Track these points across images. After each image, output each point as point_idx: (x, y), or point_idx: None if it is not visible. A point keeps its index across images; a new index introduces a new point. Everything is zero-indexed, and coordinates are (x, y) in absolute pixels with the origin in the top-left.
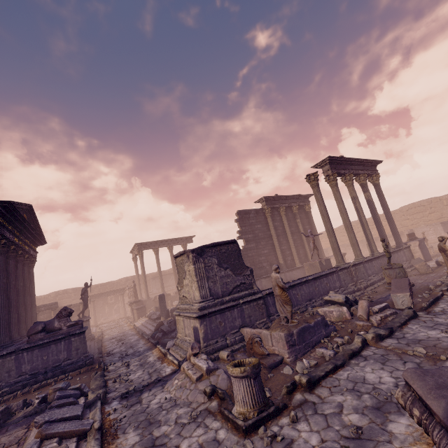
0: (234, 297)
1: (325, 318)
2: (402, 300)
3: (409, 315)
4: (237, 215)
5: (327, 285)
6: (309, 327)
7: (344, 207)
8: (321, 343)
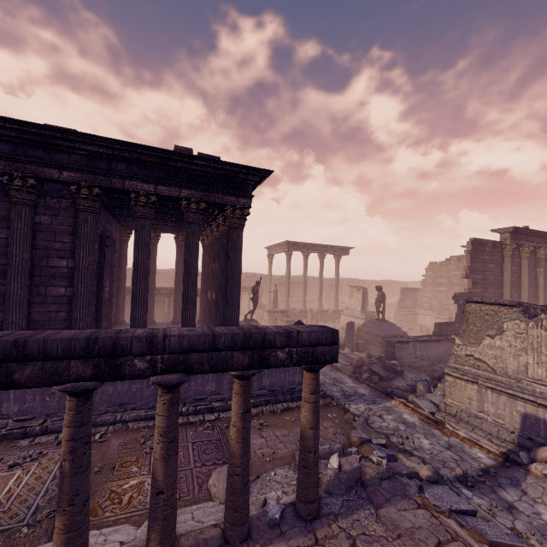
0: None
1: None
2: None
3: None
4: (470, 245)
5: None
6: None
7: None
8: None
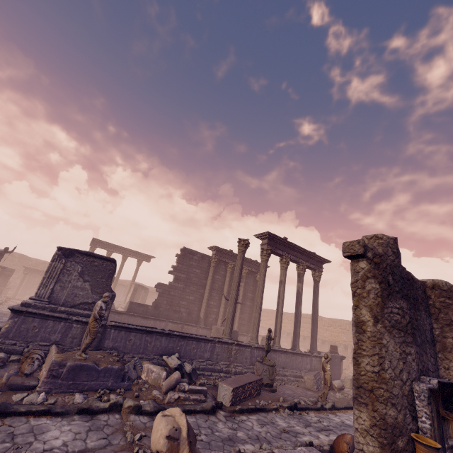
0: (71, 311)
1: (124, 370)
2: (225, 393)
3: (205, 408)
4: (181, 251)
5: (194, 350)
6: (93, 368)
7: (262, 284)
8: (96, 392)
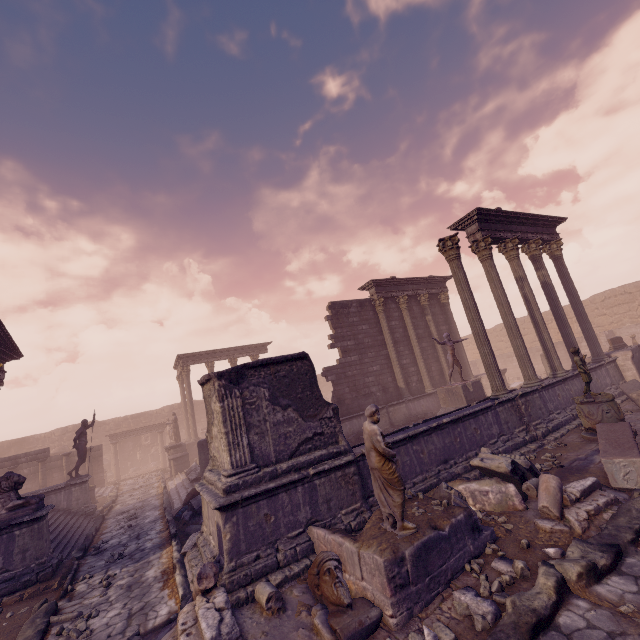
0: (298, 464)
1: (472, 515)
2: (626, 472)
3: None
4: (329, 310)
5: (477, 432)
6: (440, 538)
7: (503, 294)
8: (465, 572)
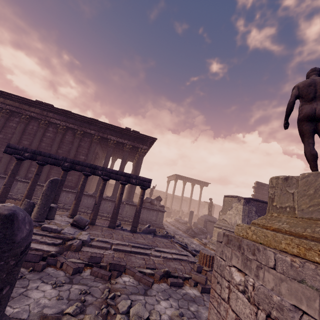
0: None
1: None
2: None
3: None
4: (255, 184)
5: None
6: None
7: None
8: None
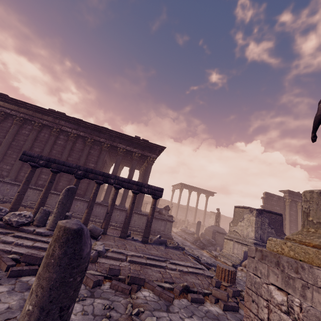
0: None
1: None
2: None
3: None
4: (264, 195)
5: None
6: None
7: None
8: None
